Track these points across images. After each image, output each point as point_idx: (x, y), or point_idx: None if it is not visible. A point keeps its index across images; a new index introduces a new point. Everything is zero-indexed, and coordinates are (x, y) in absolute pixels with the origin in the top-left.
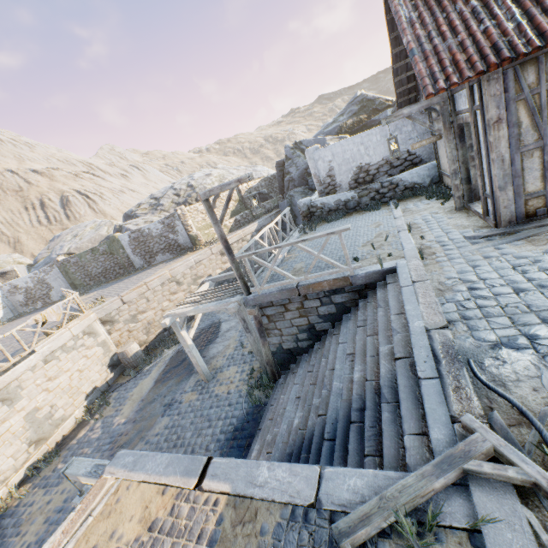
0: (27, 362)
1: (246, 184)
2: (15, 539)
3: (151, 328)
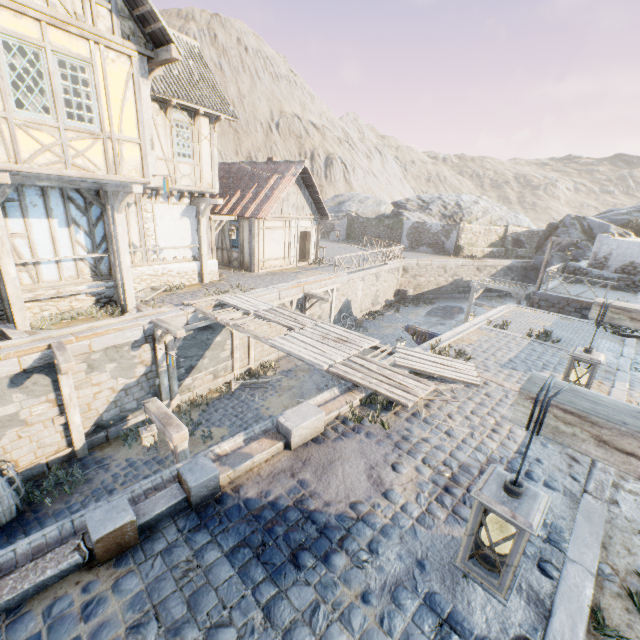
0: (386, 267)
1: (513, 228)
2: (383, 328)
3: (417, 288)
